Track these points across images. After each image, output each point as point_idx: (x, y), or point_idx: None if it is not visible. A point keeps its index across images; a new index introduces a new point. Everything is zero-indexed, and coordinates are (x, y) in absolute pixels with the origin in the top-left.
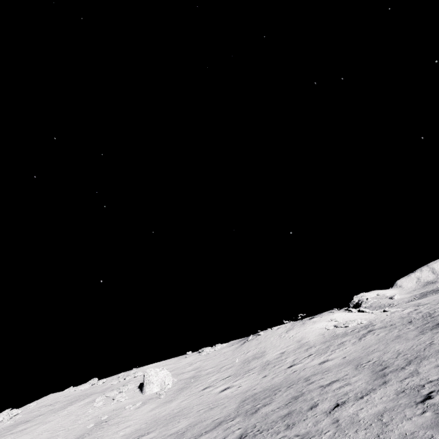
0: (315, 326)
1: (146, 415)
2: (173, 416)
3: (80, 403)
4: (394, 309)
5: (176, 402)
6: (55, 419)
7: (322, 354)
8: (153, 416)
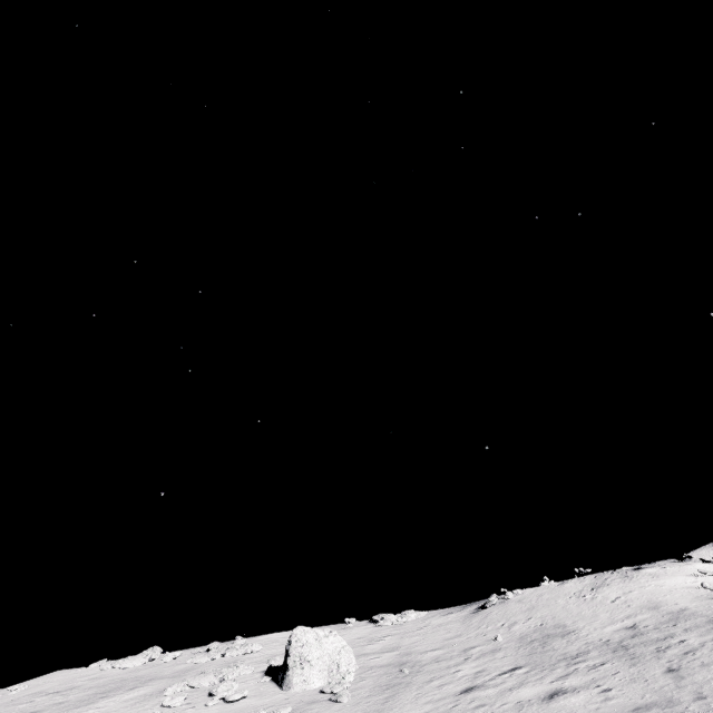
0: (664, 582)
1: None
2: None
3: (127, 696)
4: None
5: None
6: None
7: None
8: None
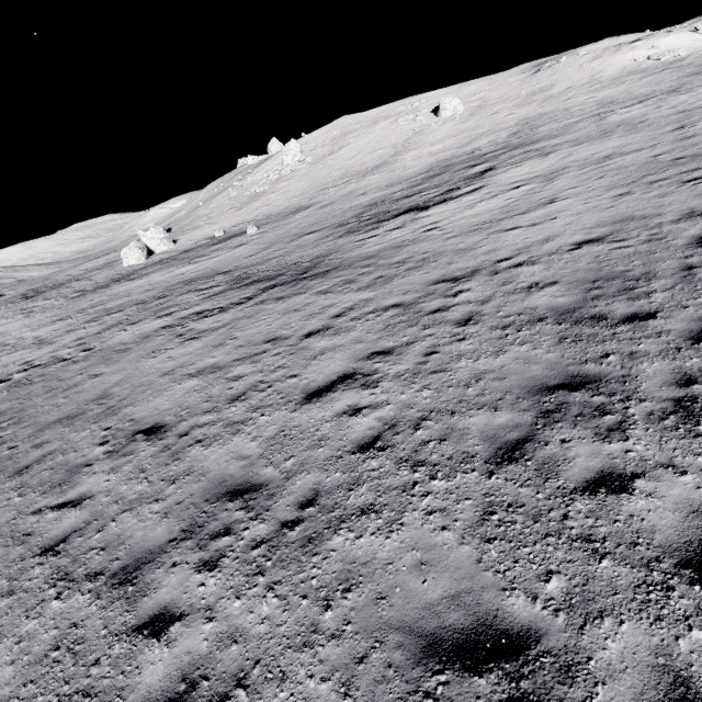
0: (627, 55)
1: (450, 129)
2: (472, 129)
3: (385, 123)
4: None
5: (471, 122)
6: (375, 131)
7: (596, 93)
8: (456, 130)
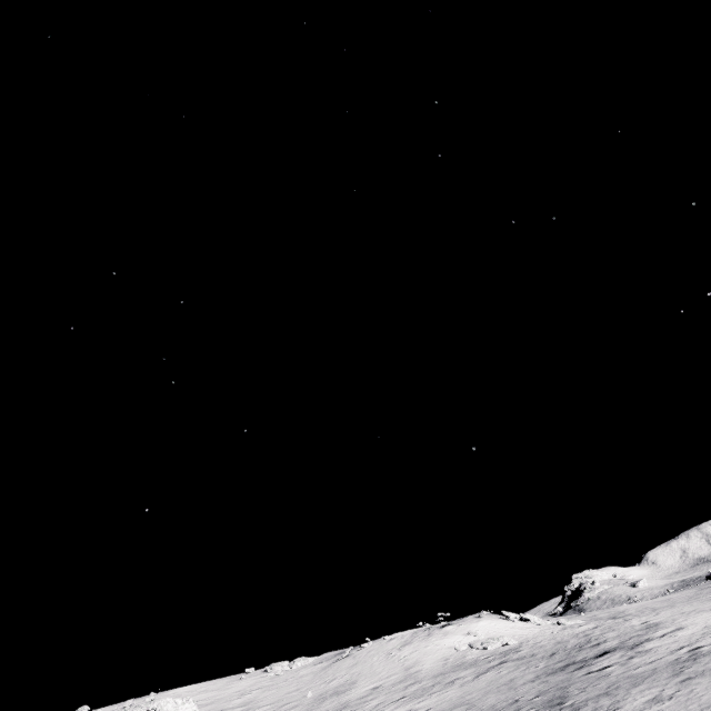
0: (443, 641)
1: None
2: None
3: None
4: (574, 621)
5: None
6: None
7: (414, 699)
8: None
